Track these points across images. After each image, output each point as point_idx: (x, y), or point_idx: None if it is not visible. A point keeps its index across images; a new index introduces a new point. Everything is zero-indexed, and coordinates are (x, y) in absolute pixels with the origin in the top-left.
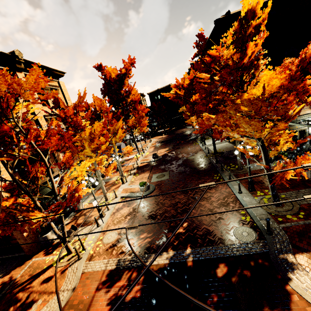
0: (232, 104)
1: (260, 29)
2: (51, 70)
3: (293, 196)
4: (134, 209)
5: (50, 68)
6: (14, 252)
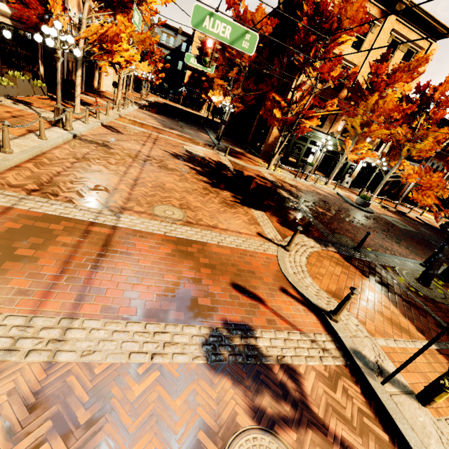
0: None
1: None
2: (437, 24)
3: None
4: (327, 196)
5: (436, 21)
6: (258, 153)
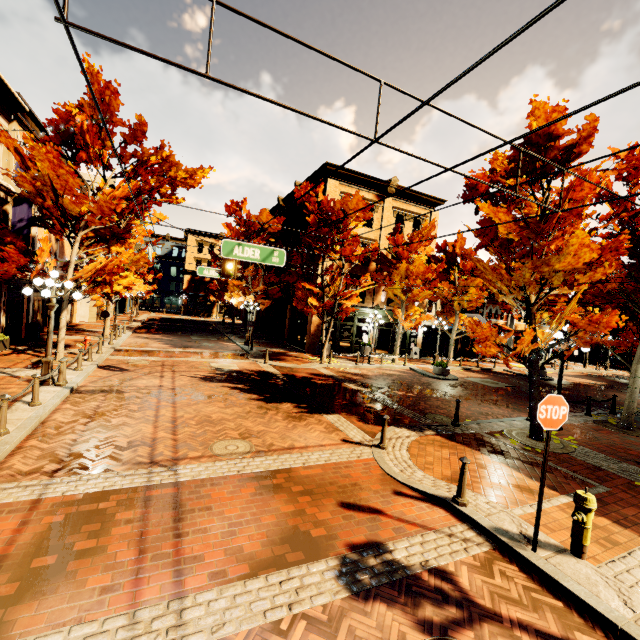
0: (626, 272)
1: (582, 149)
2: (427, 197)
3: (590, 454)
4: (400, 375)
5: (426, 195)
6: (302, 347)
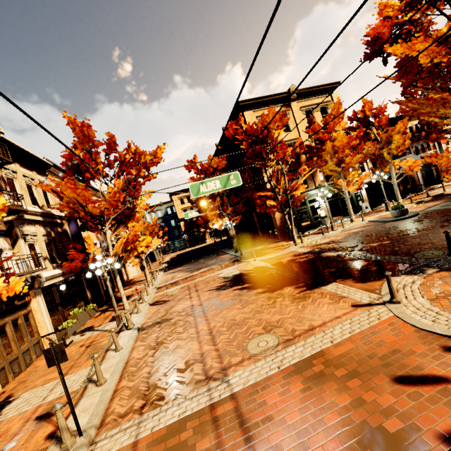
0: None
1: None
2: (323, 86)
3: None
4: (364, 229)
5: (322, 85)
6: (275, 239)
